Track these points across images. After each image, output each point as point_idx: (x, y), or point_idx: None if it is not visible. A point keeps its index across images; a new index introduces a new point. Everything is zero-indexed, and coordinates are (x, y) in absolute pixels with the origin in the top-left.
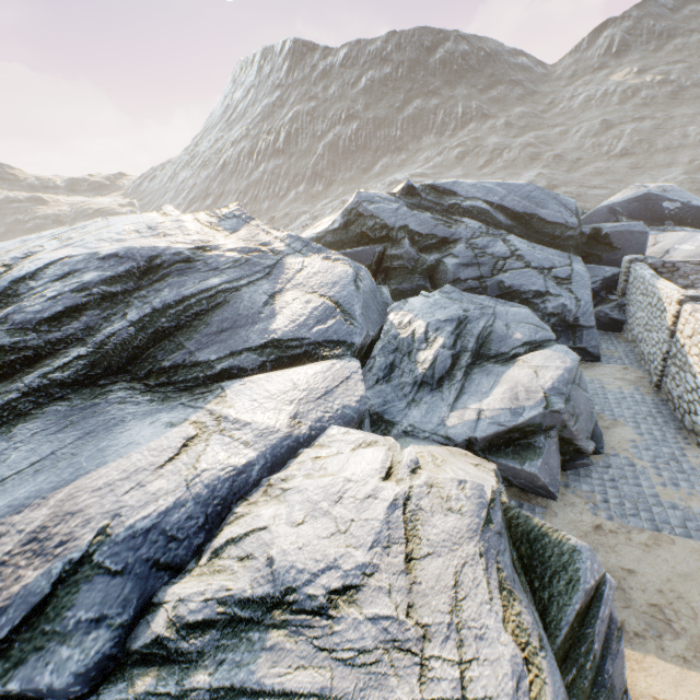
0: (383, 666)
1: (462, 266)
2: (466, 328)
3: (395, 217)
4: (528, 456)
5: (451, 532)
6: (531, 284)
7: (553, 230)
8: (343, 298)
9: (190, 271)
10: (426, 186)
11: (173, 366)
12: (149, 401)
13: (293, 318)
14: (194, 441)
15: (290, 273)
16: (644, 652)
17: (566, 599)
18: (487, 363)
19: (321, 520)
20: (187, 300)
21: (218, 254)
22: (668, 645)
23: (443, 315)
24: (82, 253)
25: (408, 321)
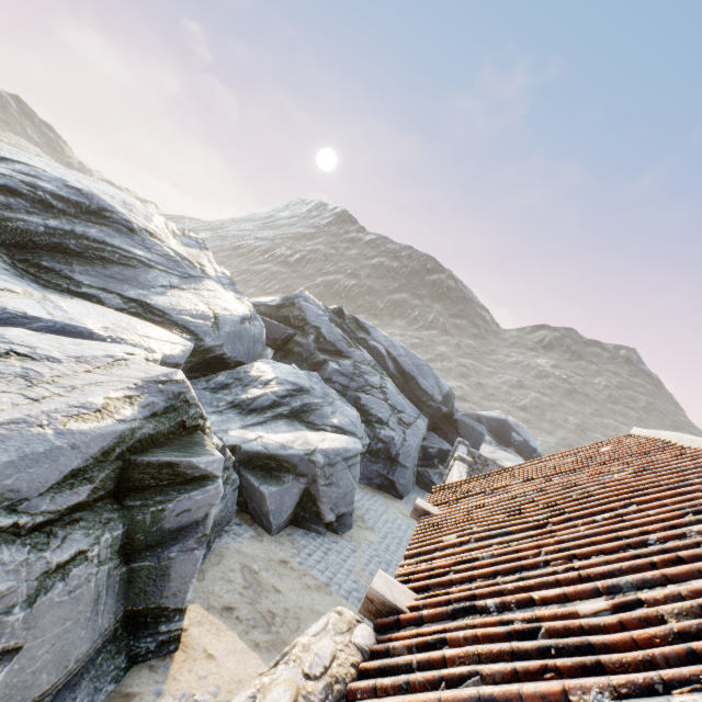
0: (3, 379)
1: (339, 372)
2: (302, 396)
3: (316, 318)
4: (271, 482)
5: (132, 375)
6: (379, 411)
7: (422, 395)
8: (225, 318)
9: (126, 236)
10: (353, 317)
11: (49, 268)
12: (4, 268)
13: (174, 304)
14: (12, 292)
15: (201, 287)
16: (231, 627)
17: (172, 456)
18: (297, 422)
19: (53, 342)
20: (105, 245)
21: (159, 243)
22: (255, 633)
23: (293, 379)
24: (56, 175)
25: (266, 370)
